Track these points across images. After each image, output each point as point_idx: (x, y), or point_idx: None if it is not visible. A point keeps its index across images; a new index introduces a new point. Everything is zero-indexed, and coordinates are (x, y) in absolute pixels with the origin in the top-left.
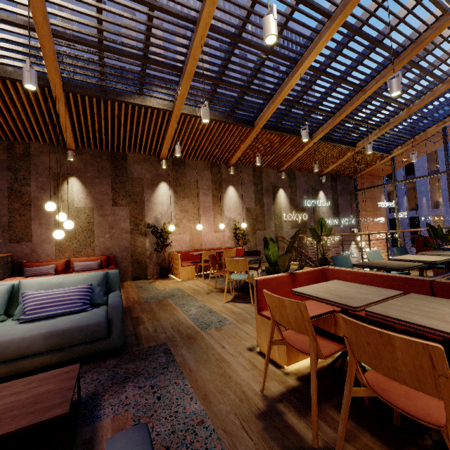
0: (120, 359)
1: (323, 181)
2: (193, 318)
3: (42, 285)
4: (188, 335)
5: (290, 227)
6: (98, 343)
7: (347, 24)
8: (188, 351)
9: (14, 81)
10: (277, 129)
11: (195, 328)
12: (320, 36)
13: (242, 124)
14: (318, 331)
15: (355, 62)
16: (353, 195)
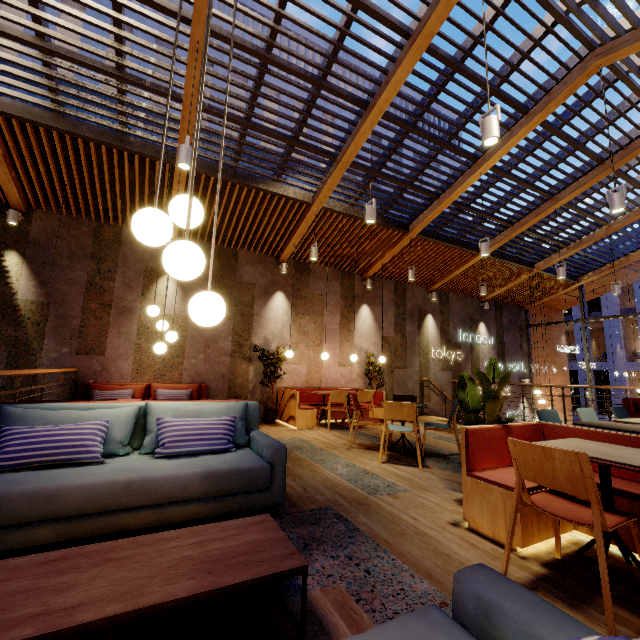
0: (281, 521)
1: (485, 309)
2: (349, 479)
3: (177, 411)
4: (356, 500)
5: (440, 368)
6: (257, 495)
7: (545, 122)
8: (370, 520)
9: (134, 153)
10: (436, 236)
11: (360, 492)
12: (512, 134)
13: (394, 226)
14: (574, 500)
15: (548, 165)
16: (524, 331)
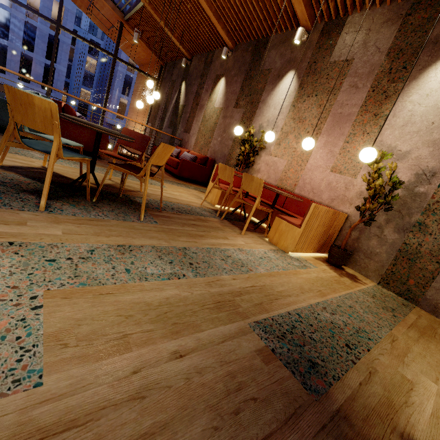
0: None
1: None
2: None
3: None
4: None
5: None
6: None
7: None
8: None
9: None
10: None
11: None
12: None
13: None
14: None
15: None
16: None
